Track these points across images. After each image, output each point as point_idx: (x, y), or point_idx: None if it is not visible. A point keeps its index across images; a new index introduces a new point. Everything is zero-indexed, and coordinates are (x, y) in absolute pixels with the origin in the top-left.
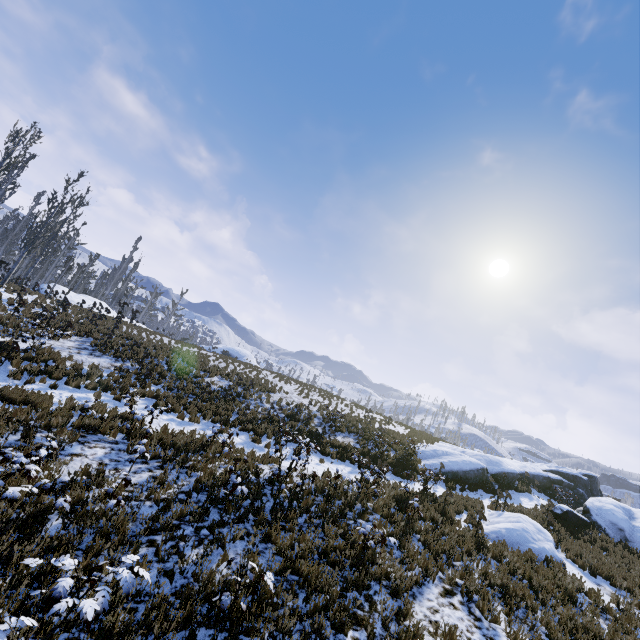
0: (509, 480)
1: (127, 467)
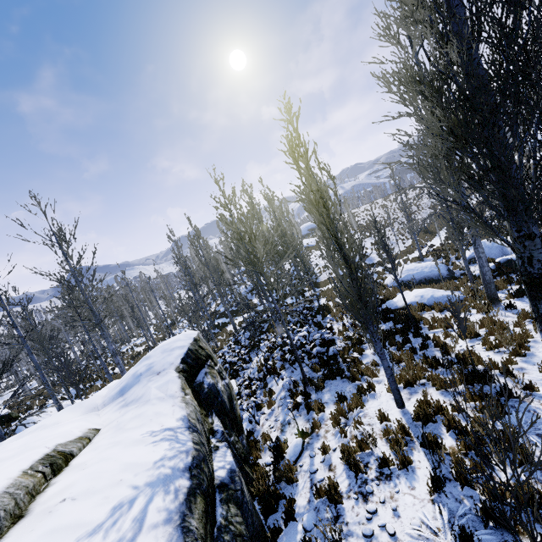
0: None
1: None
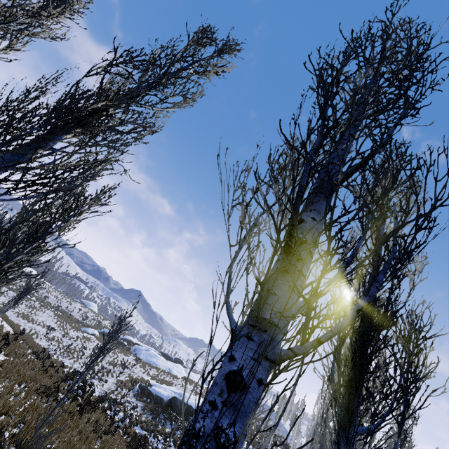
0: (127, 341)
1: (11, 293)
